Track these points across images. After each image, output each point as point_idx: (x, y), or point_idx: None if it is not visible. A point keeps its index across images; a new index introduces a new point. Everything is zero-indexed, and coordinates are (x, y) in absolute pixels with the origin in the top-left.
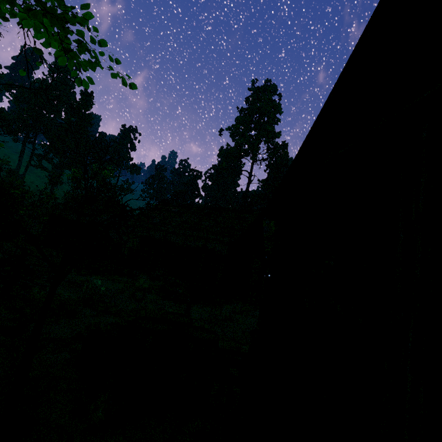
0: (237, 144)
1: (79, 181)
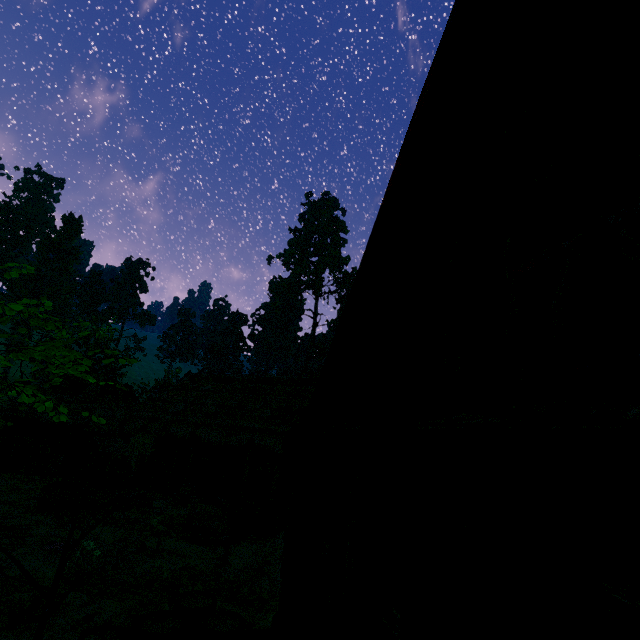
0: (293, 276)
1: None
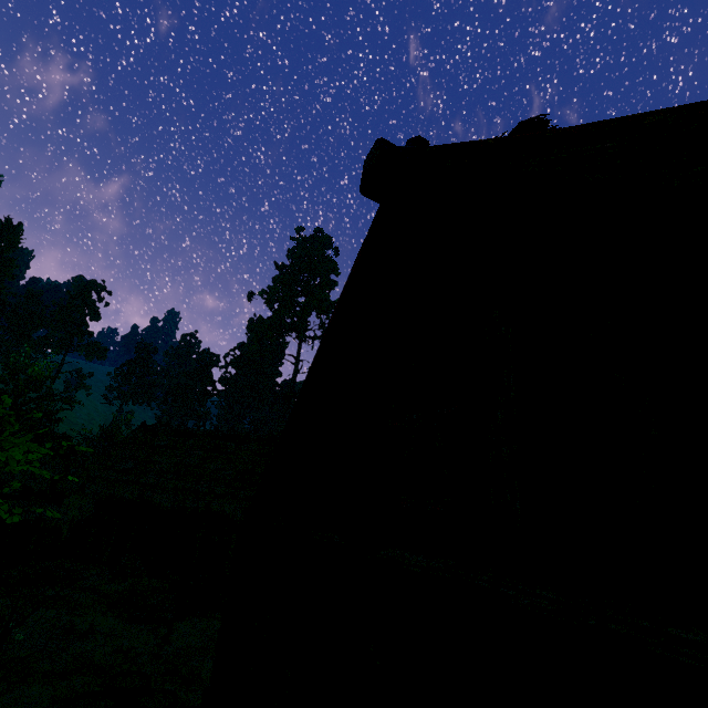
0: (275, 317)
1: None
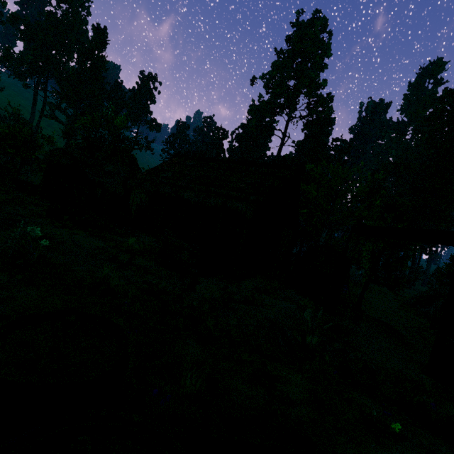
0: (271, 95)
1: (89, 131)
